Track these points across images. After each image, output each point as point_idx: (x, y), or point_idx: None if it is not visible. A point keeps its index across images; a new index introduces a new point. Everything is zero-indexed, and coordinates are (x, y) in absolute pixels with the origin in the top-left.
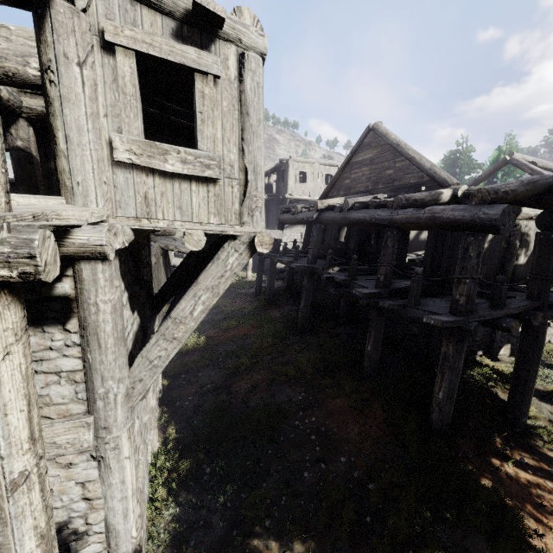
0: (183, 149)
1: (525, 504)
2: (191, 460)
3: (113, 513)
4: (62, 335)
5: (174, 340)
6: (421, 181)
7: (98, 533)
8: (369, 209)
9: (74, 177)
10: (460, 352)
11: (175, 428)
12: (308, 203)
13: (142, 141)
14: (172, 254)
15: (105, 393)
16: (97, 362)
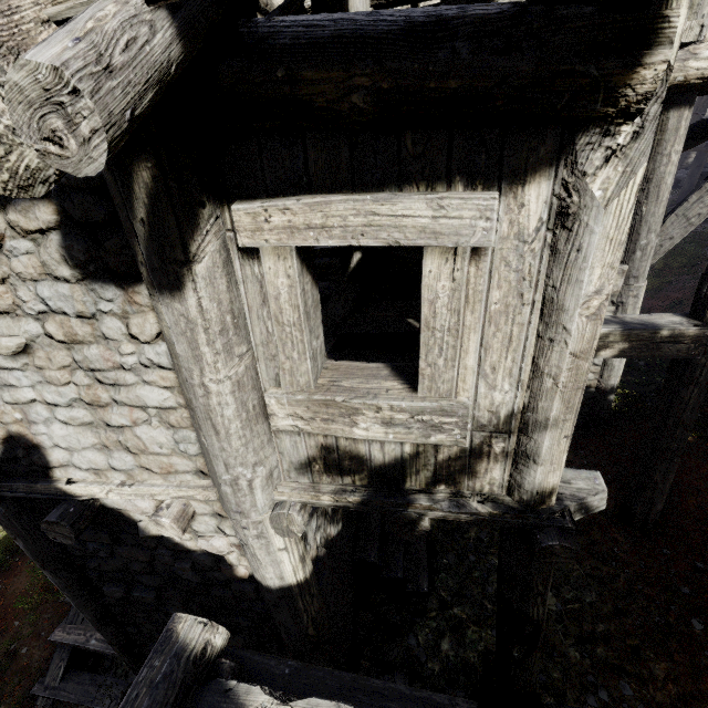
0: None
1: None
2: None
3: None
4: None
5: None
6: None
7: (596, 365)
8: None
9: (702, 10)
10: None
11: None
12: None
13: None
14: None
15: (646, 245)
16: (649, 214)
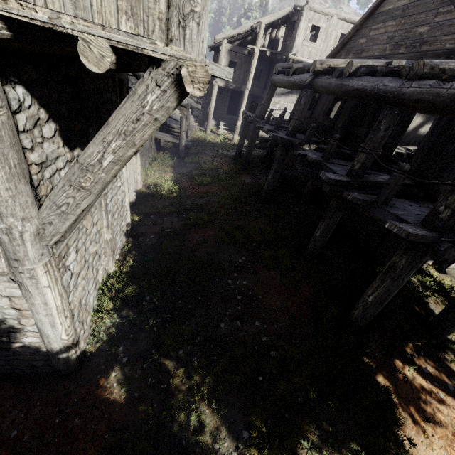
0: None
1: (410, 406)
2: (136, 287)
3: (41, 323)
4: None
5: (81, 189)
6: None
7: (33, 332)
8: (375, 76)
9: None
10: (412, 267)
11: (133, 258)
12: (307, 63)
13: None
14: None
15: (7, 229)
16: None
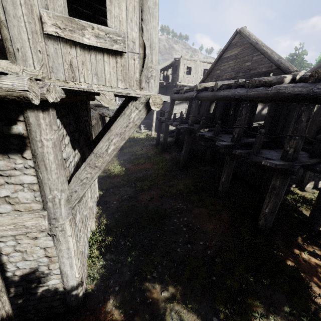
0: (96, 26)
1: (313, 277)
2: (113, 237)
3: (64, 265)
4: (21, 161)
5: (95, 168)
6: (270, 70)
7: (56, 274)
8: (231, 89)
9: (14, 44)
10: (284, 184)
11: (105, 218)
12: (190, 86)
13: (64, 17)
14: (107, 119)
15: (53, 198)
16: (45, 179)
